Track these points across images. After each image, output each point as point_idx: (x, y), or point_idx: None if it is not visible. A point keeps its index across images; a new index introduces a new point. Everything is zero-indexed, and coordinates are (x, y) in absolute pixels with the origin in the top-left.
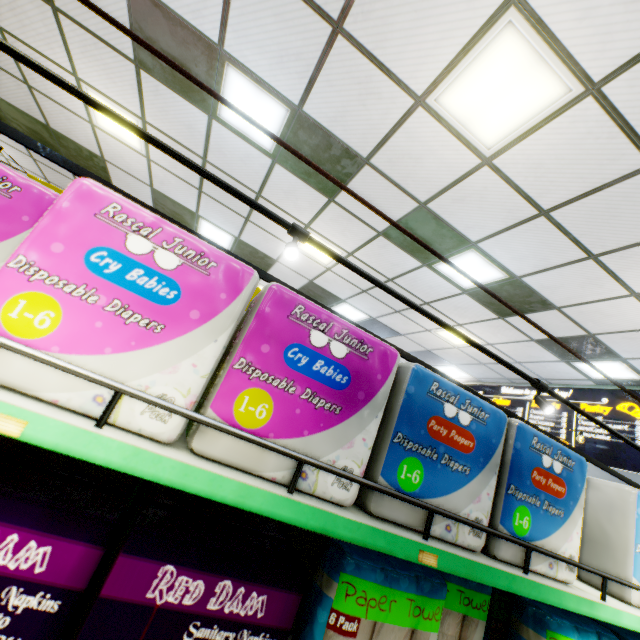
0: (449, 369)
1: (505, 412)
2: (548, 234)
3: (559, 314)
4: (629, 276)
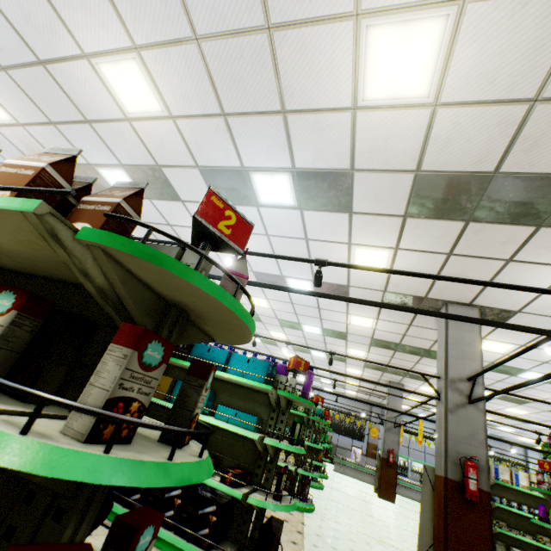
0: None
1: None
2: None
3: None
4: None
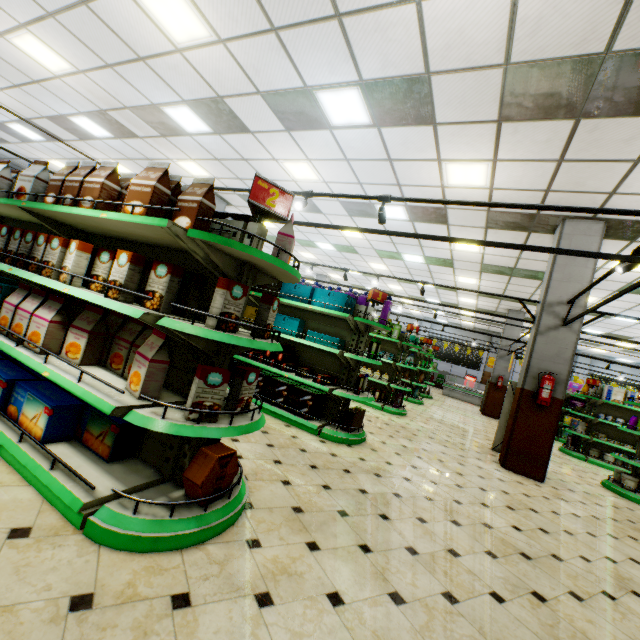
0: None
1: None
2: None
3: None
4: None
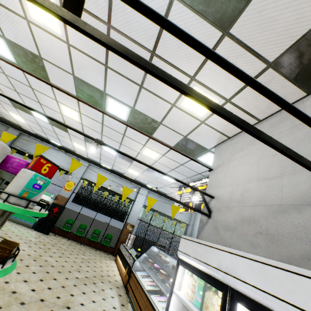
0: (167, 177)
1: (66, 150)
2: (118, 78)
3: (164, 127)
4: (161, 94)
